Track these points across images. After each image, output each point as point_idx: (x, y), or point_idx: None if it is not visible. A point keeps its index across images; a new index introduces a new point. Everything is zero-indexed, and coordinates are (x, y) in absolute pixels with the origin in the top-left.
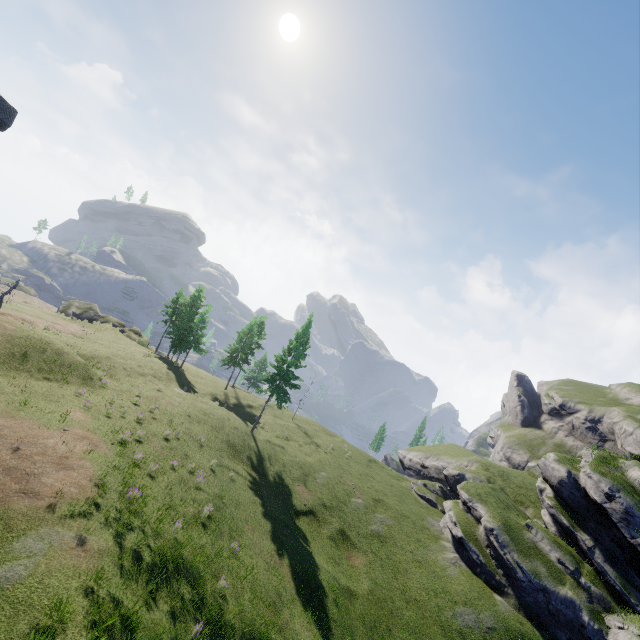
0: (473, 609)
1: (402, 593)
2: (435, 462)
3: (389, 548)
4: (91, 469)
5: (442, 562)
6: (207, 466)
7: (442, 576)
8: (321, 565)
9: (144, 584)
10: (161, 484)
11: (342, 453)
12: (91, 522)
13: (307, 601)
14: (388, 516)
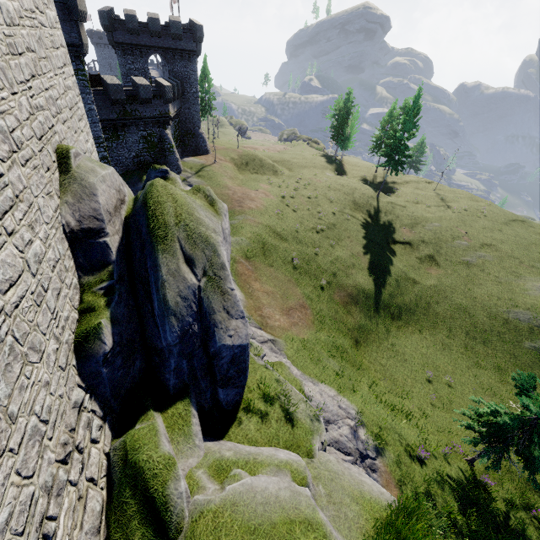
0: (533, 313)
1: (464, 292)
2: None
3: (473, 271)
4: (262, 202)
5: (528, 287)
6: (330, 211)
7: (518, 293)
8: (396, 265)
9: (275, 236)
10: (298, 214)
11: (475, 213)
12: (257, 216)
13: (373, 273)
14: (491, 255)
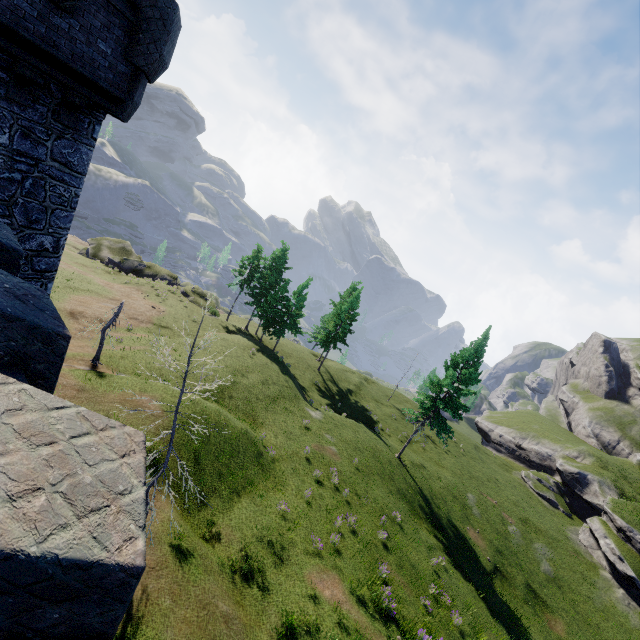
0: None
1: None
2: (536, 446)
3: (568, 595)
4: None
5: (619, 606)
6: (430, 570)
7: (631, 629)
8: None
9: None
10: None
11: (455, 447)
12: None
13: None
14: (543, 544)
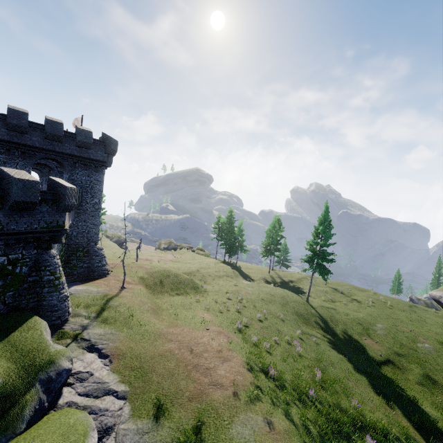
0: None
1: None
2: None
3: None
4: (238, 357)
5: None
6: (295, 336)
7: None
8: (429, 412)
9: None
10: (277, 357)
11: (382, 304)
12: (265, 404)
13: None
14: None
